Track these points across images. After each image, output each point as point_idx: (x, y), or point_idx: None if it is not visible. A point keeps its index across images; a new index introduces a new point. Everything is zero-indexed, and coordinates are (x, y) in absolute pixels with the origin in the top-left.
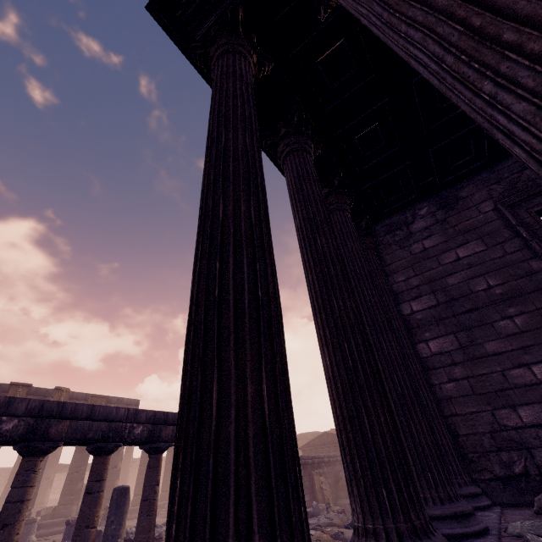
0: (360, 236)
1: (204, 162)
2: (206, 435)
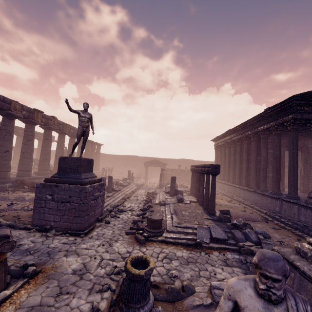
0: (257, 138)
1: (293, 159)
2: (297, 188)
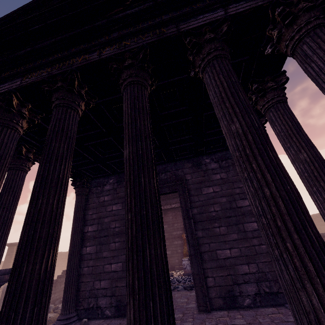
0: (79, 187)
1: None
2: None
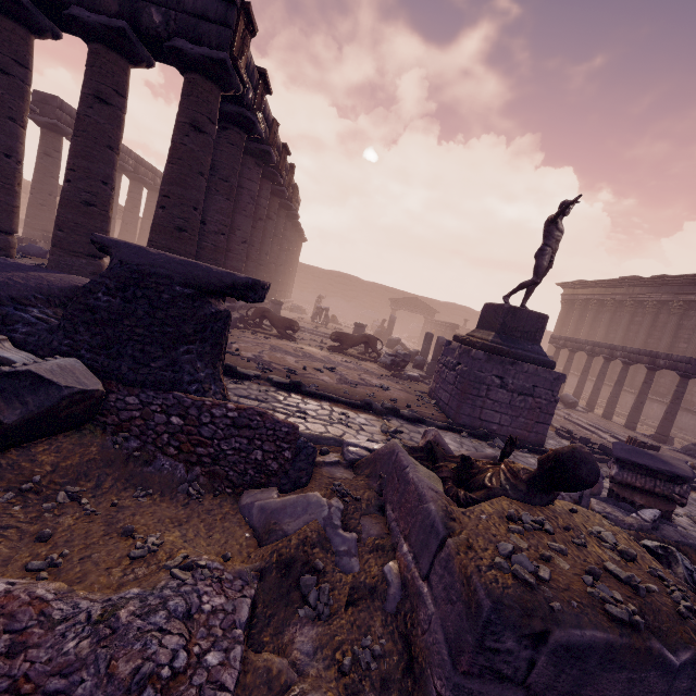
0: None
1: None
2: None
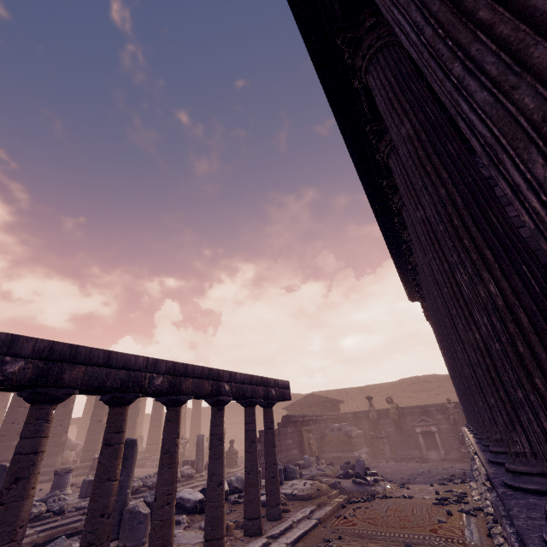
0: None
1: None
2: None
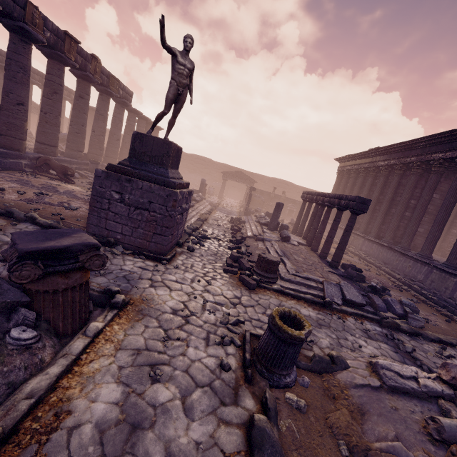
0: (423, 170)
1: None
2: None
